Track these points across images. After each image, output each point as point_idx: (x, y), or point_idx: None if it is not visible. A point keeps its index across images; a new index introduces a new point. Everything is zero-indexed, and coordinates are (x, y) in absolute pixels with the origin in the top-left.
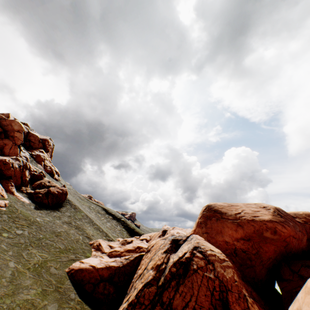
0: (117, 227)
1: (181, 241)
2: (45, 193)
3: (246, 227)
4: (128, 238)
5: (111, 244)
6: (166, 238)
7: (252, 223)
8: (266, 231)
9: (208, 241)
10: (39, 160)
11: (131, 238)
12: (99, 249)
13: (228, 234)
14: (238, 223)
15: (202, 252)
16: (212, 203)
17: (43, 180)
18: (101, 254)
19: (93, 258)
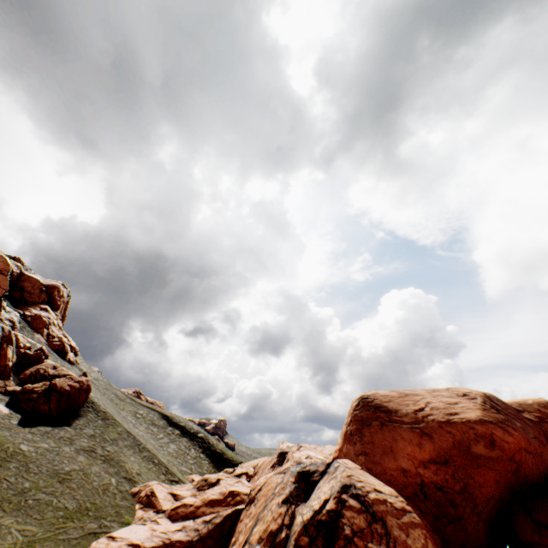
0: (190, 453)
1: (317, 476)
2: (44, 392)
3: (439, 438)
4: (210, 475)
5: (175, 490)
6: (287, 470)
7: (447, 428)
8: (475, 443)
9: (369, 471)
10: (39, 325)
11: (217, 474)
12: (151, 503)
13: (406, 453)
14: (422, 429)
15: (359, 497)
16: (369, 393)
17: (43, 365)
18: (155, 514)
19: (136, 526)
